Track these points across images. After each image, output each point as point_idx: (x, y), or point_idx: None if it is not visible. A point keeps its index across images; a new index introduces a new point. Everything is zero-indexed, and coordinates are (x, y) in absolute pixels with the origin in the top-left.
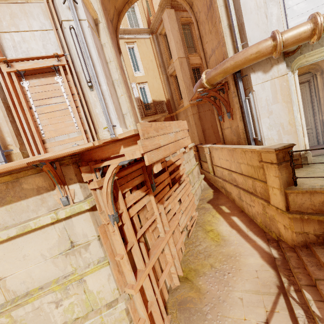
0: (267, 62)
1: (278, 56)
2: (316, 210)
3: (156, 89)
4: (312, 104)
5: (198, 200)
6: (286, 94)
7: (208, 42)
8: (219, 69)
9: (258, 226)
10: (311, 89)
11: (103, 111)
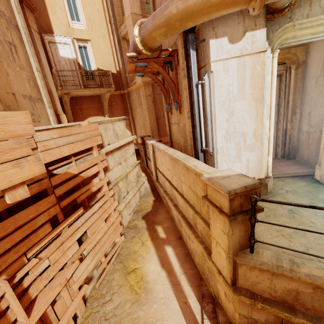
0: (239, 21)
1: (258, 9)
2: (275, 297)
3: (103, 53)
4: (278, 106)
5: (131, 214)
6: (257, 87)
7: None
8: (159, 17)
9: (195, 266)
10: (281, 87)
11: None
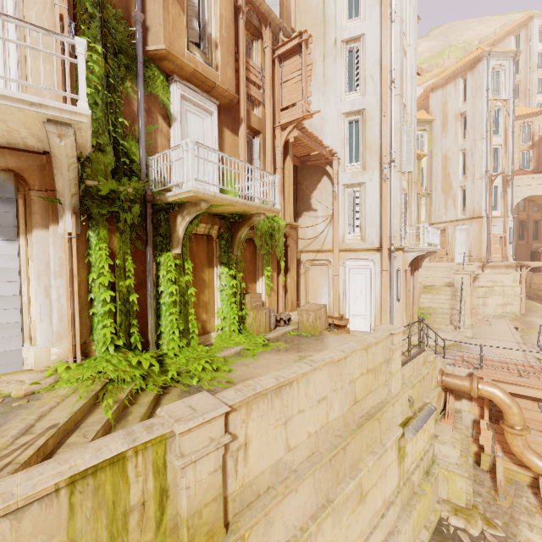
0: None
1: None
2: None
3: None
4: None
5: None
6: None
7: None
8: None
9: None
10: None
11: (513, 251)
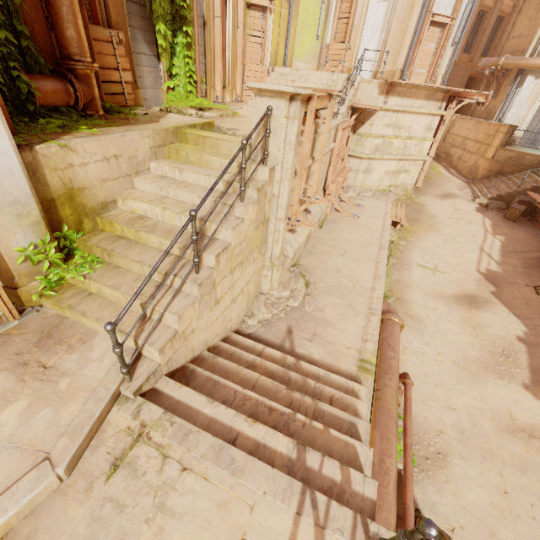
0: None
1: None
2: (504, 160)
3: None
4: None
5: None
6: (534, 98)
7: (522, 24)
8: (516, 62)
9: (462, 175)
10: None
11: (451, 65)
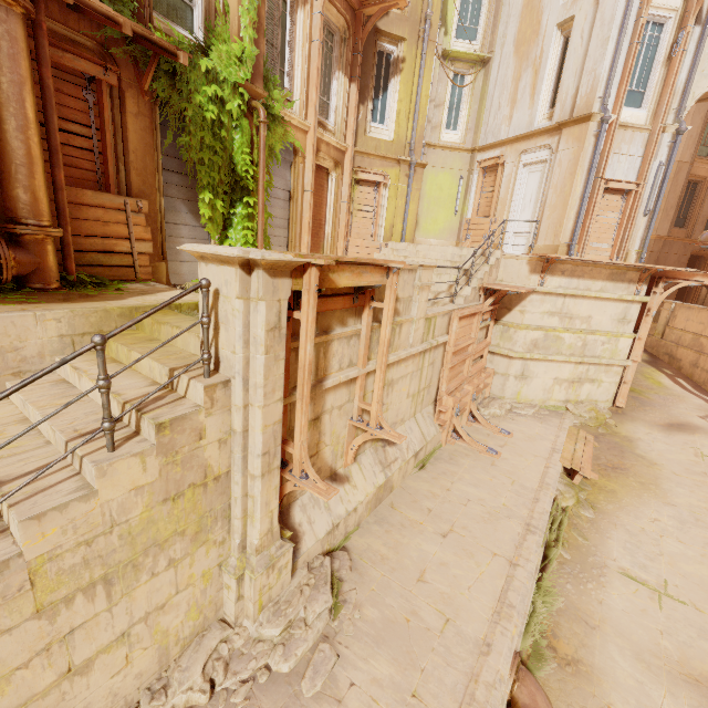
0: None
1: None
2: None
3: None
4: None
5: None
6: None
7: None
8: None
9: (705, 391)
10: None
11: (647, 238)
